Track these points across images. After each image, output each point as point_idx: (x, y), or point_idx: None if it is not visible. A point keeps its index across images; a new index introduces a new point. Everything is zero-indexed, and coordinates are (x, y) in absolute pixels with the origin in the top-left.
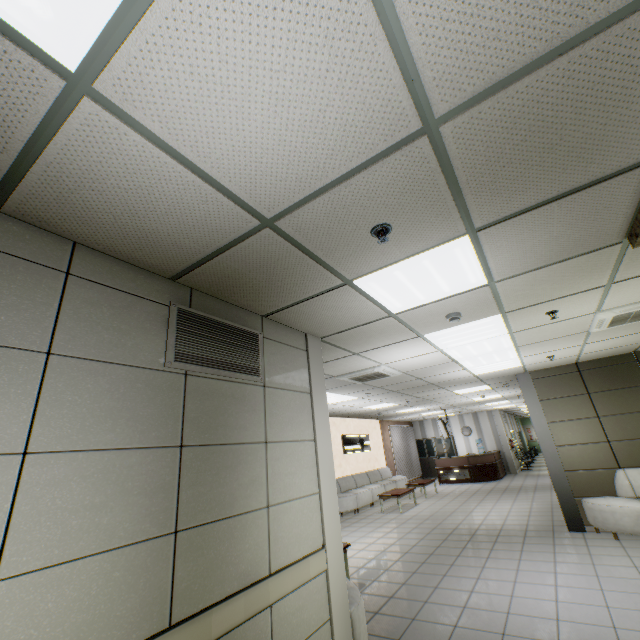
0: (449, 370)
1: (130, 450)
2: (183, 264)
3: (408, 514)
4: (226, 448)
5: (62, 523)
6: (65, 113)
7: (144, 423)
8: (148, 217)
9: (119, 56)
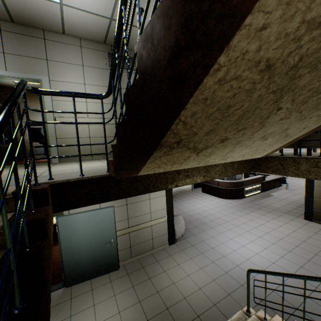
0: None
1: (103, 87)
2: (103, 38)
3: None
4: None
5: None
6: (62, 10)
7: (105, 81)
8: (88, 27)
9: None
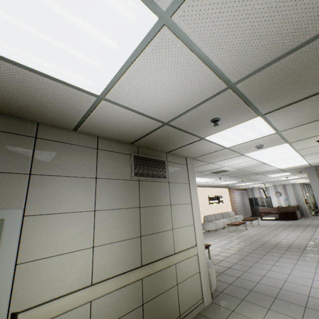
0: (263, 167)
1: (123, 209)
2: (134, 139)
3: (241, 234)
4: (155, 207)
5: (107, 232)
6: (96, 104)
7: (127, 199)
8: (122, 127)
9: (112, 89)
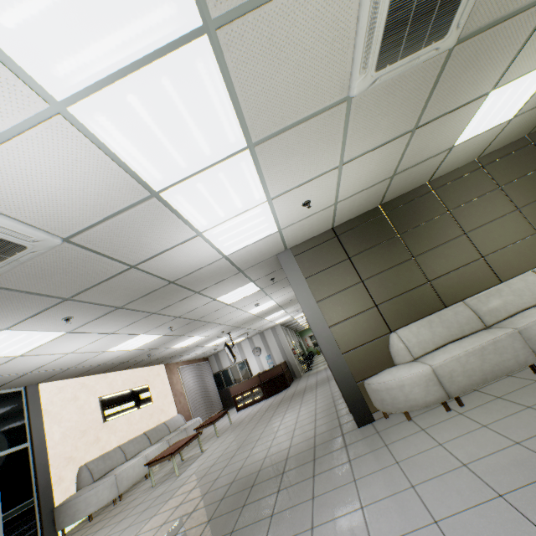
0: (172, 237)
1: None
2: None
3: (185, 475)
4: None
5: None
6: None
7: None
8: None
9: None
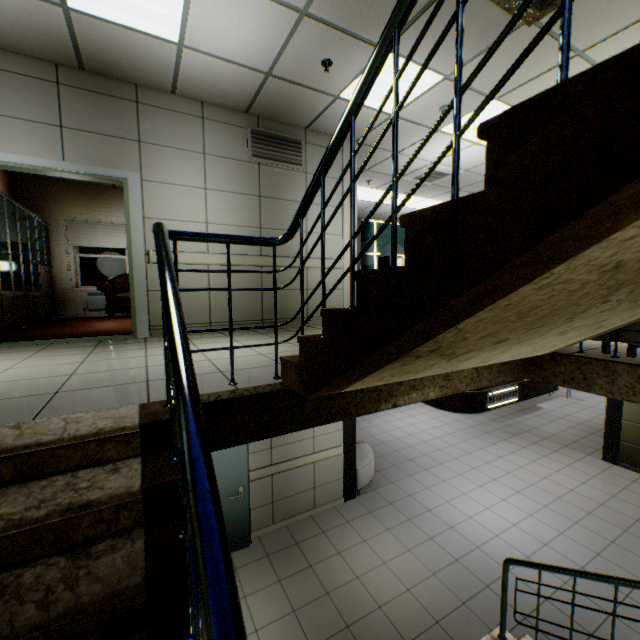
0: None
1: (239, 194)
2: (246, 104)
3: None
4: (282, 201)
5: (221, 213)
6: (181, 55)
7: (243, 185)
8: (221, 85)
9: (187, 34)
